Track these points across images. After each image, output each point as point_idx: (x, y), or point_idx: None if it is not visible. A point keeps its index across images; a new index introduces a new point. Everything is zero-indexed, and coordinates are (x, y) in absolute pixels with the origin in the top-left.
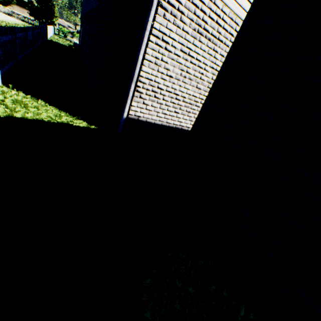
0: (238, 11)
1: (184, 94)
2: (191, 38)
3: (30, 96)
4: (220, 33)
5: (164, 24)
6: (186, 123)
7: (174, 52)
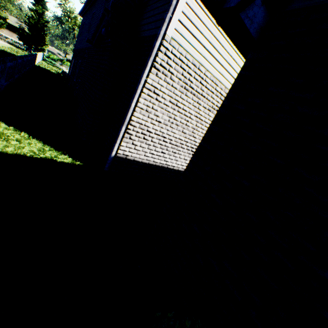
0: (217, 76)
1: (171, 137)
2: (179, 93)
3: (12, 127)
4: (203, 90)
5: (156, 81)
6: (172, 162)
7: (163, 103)
